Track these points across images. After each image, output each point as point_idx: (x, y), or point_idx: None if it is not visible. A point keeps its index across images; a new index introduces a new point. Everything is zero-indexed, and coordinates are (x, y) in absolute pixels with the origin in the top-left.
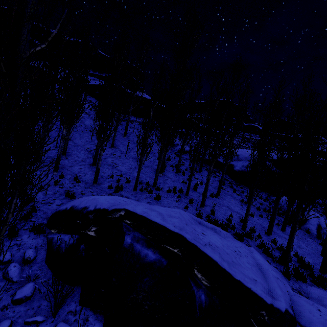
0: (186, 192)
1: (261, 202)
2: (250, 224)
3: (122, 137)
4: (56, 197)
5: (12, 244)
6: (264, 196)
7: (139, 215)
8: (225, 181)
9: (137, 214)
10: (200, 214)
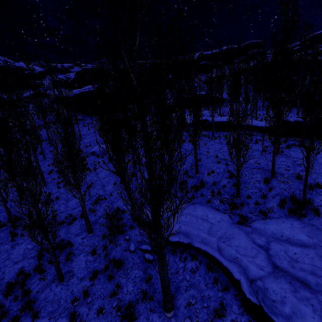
0: None
1: None
2: None
3: None
4: None
5: None
6: None
7: None
8: None
9: None
10: None
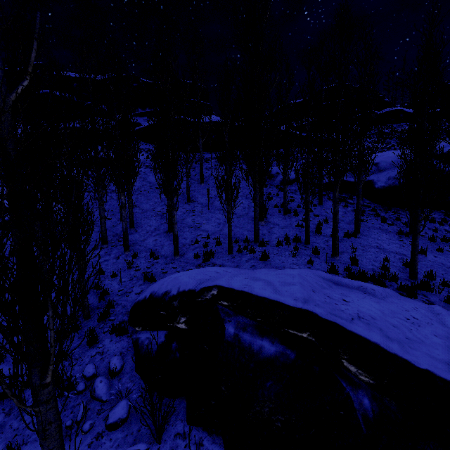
0: (305, 240)
1: (435, 228)
2: (423, 266)
3: (198, 184)
4: (134, 284)
5: (94, 353)
6: (439, 217)
7: (238, 292)
8: (364, 209)
9: (234, 290)
10: (333, 269)
